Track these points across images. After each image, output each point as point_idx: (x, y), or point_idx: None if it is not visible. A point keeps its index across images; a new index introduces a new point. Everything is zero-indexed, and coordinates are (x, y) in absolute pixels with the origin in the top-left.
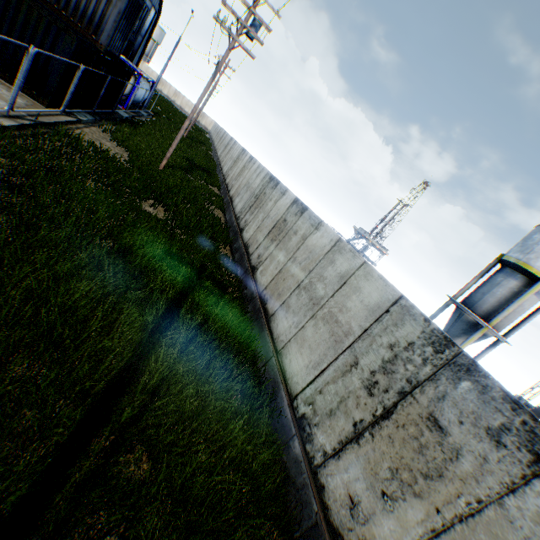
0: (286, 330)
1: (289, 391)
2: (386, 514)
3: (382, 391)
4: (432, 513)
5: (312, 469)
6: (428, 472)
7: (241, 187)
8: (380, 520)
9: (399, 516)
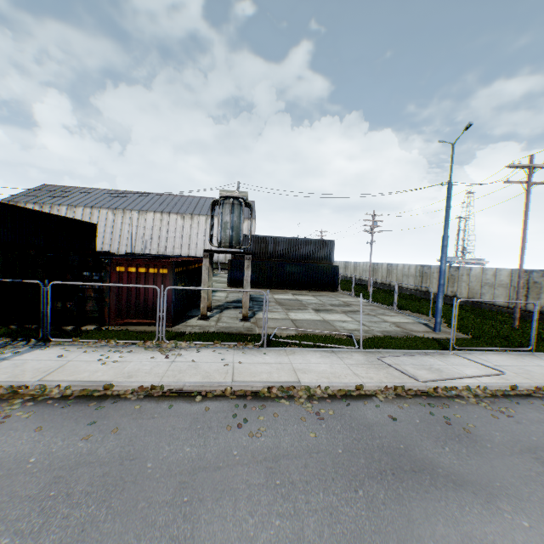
0: (488, 298)
1: (504, 307)
2: (539, 300)
3: (523, 286)
4: (543, 293)
5: (523, 311)
6: (539, 289)
7: (400, 278)
8: (539, 302)
9: (541, 298)
